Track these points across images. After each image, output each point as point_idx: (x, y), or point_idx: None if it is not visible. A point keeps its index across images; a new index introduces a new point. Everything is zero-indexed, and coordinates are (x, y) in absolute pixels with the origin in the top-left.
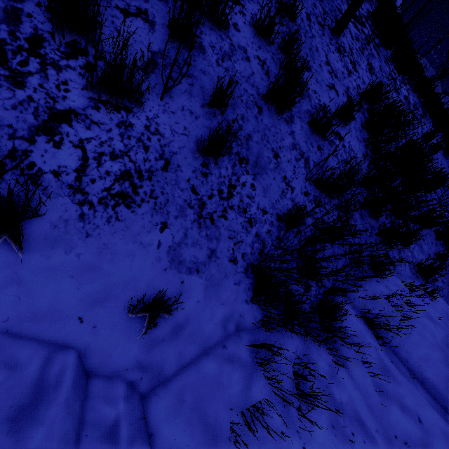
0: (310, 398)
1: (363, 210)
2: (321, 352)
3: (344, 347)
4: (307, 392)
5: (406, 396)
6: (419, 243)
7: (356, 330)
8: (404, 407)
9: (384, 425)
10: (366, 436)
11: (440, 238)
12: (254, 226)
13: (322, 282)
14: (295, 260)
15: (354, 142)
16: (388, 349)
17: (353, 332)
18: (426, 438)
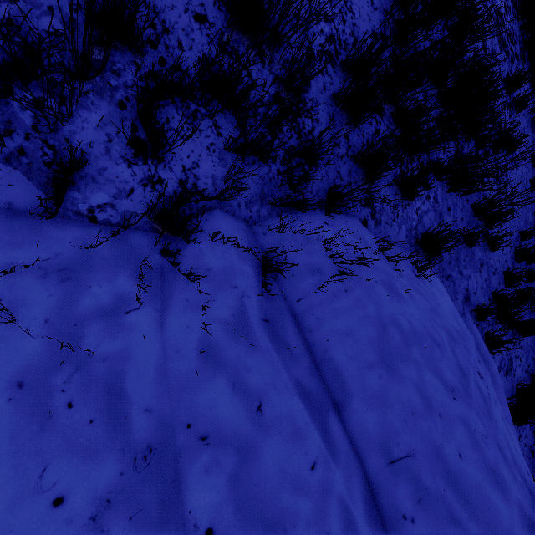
0: (1, 330)
1: (340, 112)
2: (119, 278)
3: (181, 283)
4: (3, 321)
5: (256, 370)
6: (438, 210)
7: (223, 264)
8: (241, 385)
9: (176, 405)
10: (108, 413)
11: (477, 215)
12: (6, 3)
13: (197, 185)
14: (130, 121)
15: (361, 2)
16: (283, 308)
17: (216, 267)
18: (256, 436)
